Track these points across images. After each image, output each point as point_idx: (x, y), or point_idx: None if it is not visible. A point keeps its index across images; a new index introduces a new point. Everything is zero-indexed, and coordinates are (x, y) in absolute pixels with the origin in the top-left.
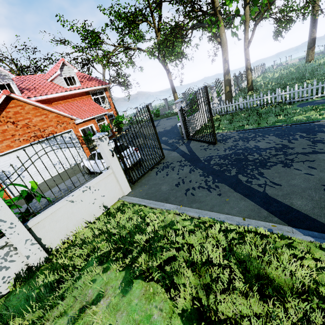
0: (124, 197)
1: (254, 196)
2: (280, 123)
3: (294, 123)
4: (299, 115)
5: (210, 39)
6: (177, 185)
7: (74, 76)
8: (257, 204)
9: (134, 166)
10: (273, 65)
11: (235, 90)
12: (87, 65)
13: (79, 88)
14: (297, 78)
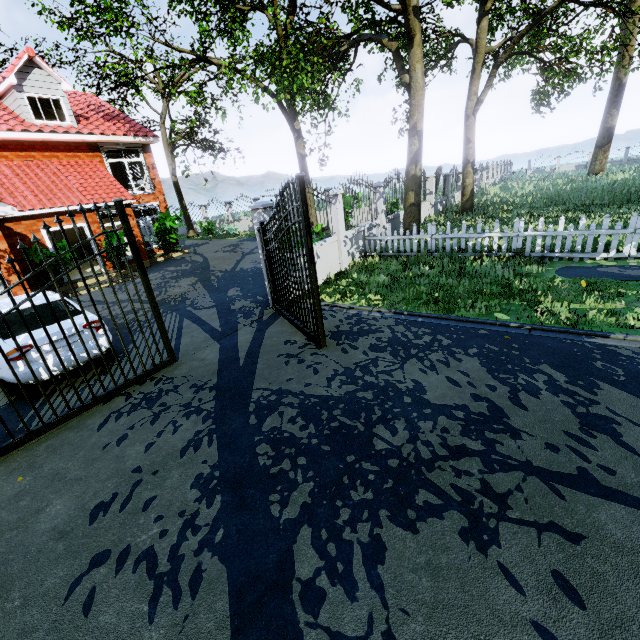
0: None
1: None
2: (505, 313)
3: (541, 324)
4: (557, 299)
5: (400, 83)
6: (100, 510)
7: (60, 100)
8: None
9: (90, 369)
10: (528, 168)
11: (437, 203)
12: (123, 85)
13: (69, 131)
14: (568, 203)
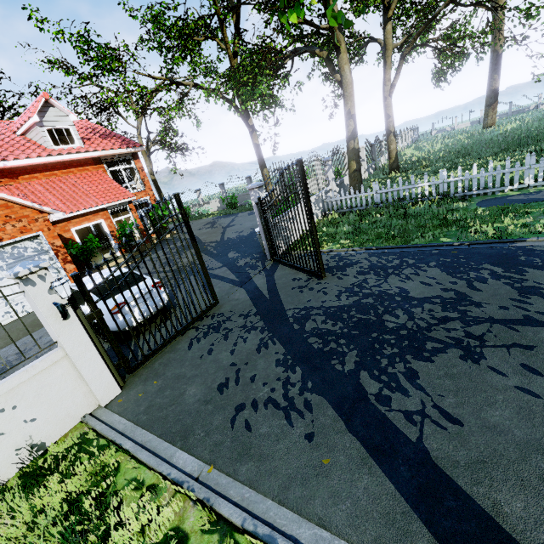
0: (97, 413)
1: (395, 456)
2: (447, 238)
3: (476, 240)
4: (483, 223)
5: (326, 79)
6: (223, 387)
7: (70, 129)
8: (401, 495)
9: (156, 318)
10: (432, 129)
11: (368, 167)
12: (106, 110)
13: (80, 151)
14: (473, 154)
